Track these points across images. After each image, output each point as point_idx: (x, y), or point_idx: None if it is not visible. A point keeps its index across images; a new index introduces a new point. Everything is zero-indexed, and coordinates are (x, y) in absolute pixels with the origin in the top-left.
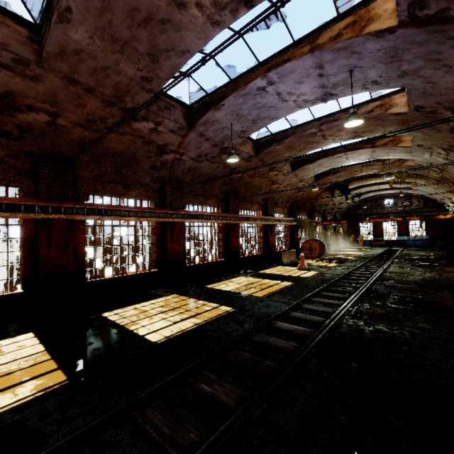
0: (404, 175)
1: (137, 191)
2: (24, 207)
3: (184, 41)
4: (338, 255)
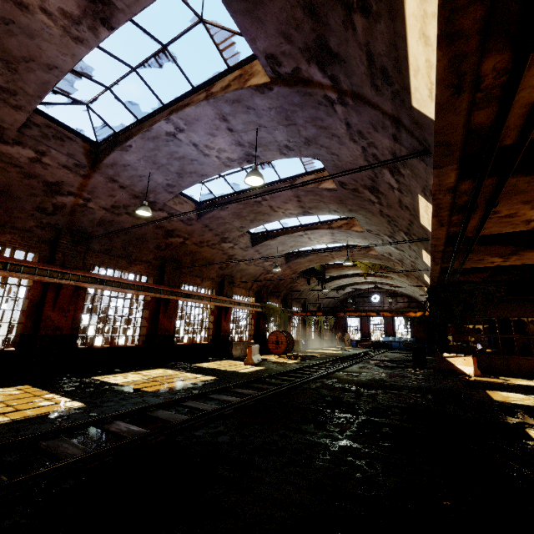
0: (377, 267)
1: (11, 236)
2: None
3: (45, 53)
4: (311, 353)
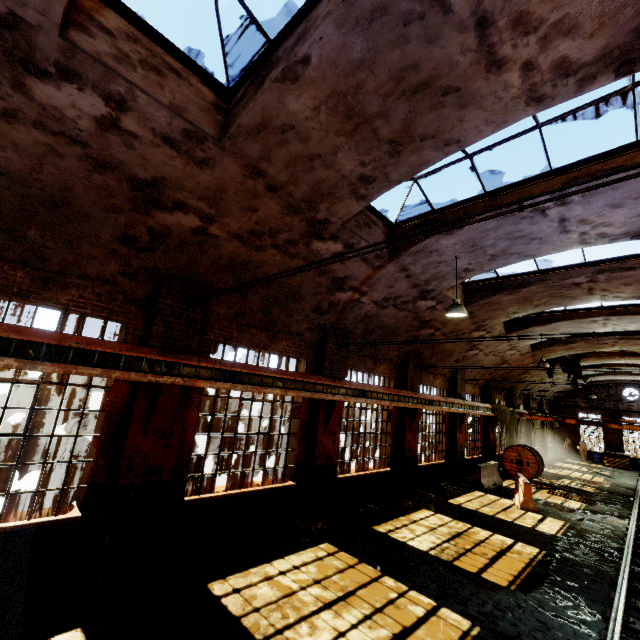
0: None
1: (286, 343)
2: (125, 360)
3: (461, 125)
4: (562, 479)
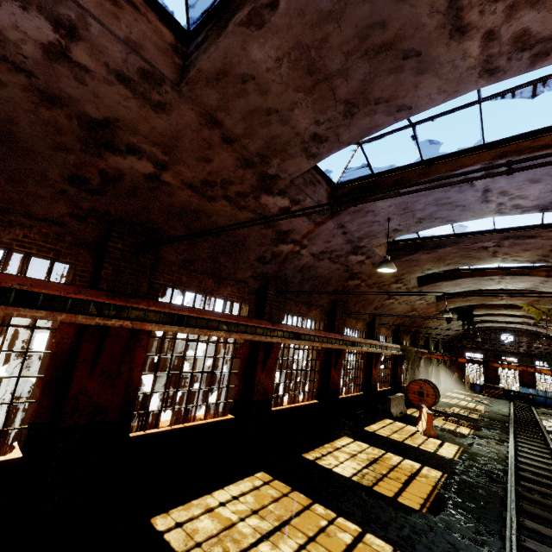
0: None
1: (231, 288)
2: (72, 303)
3: (415, 91)
4: (453, 407)
